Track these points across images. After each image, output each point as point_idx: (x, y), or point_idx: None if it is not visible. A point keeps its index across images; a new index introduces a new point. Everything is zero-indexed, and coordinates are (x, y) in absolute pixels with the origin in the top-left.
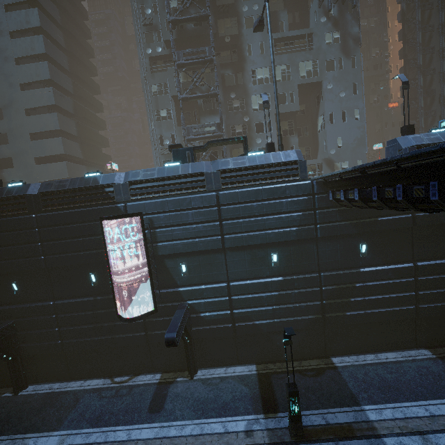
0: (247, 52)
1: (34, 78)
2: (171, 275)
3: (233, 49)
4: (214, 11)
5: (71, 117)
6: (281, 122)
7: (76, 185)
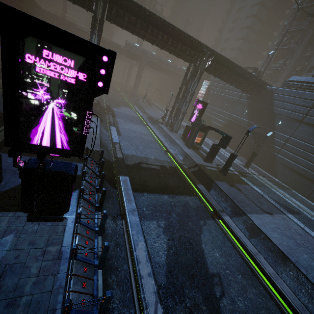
0: None
1: (240, 36)
2: (207, 100)
3: None
4: None
5: (245, 53)
6: None
7: None
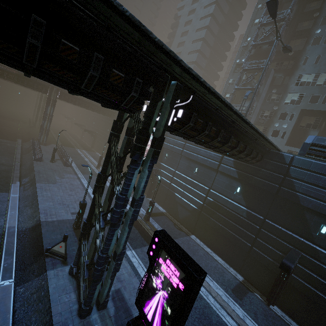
0: (303, 62)
1: None
2: (162, 157)
3: (295, 59)
4: (291, 35)
5: None
6: (309, 117)
7: None
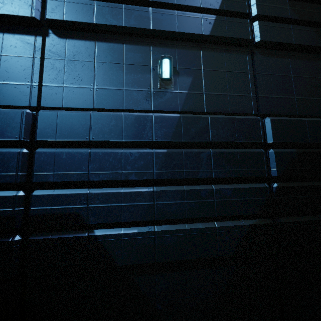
0: None
1: None
2: None
3: None
4: None
5: None
6: None
7: None
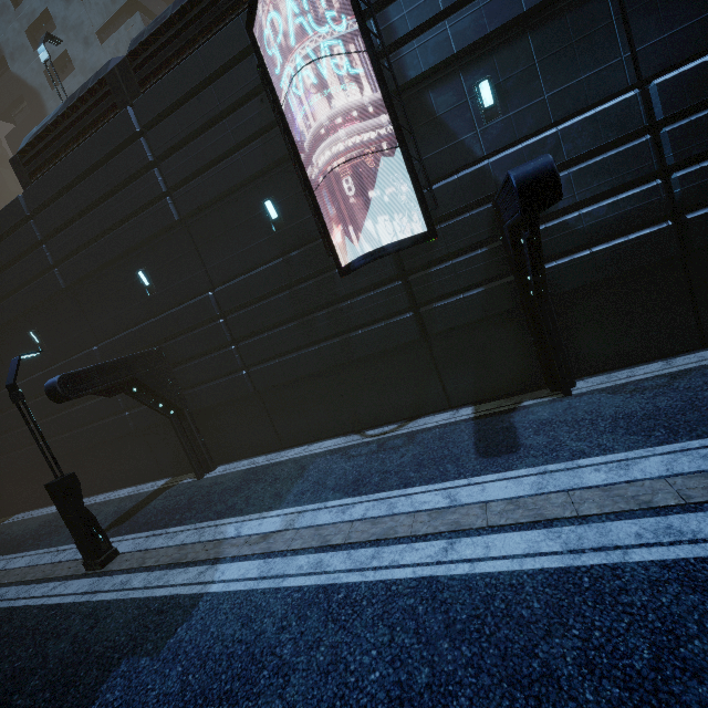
0: None
1: (111, 11)
2: (452, 136)
3: None
4: None
5: None
6: None
7: (183, 0)
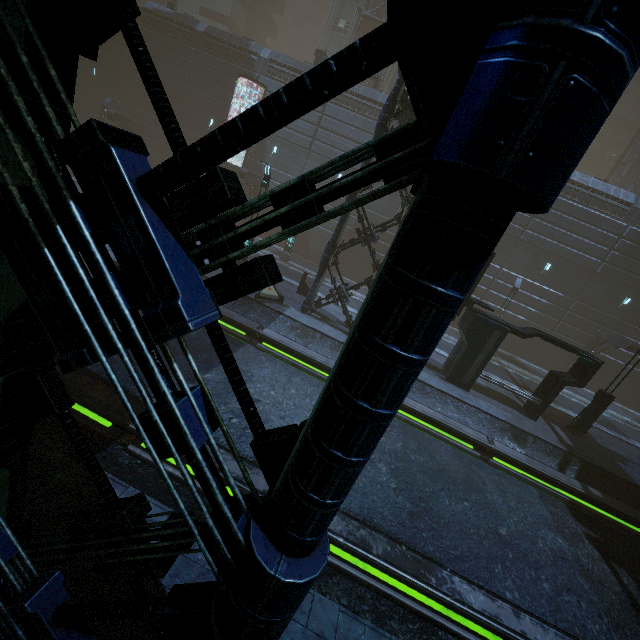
0: None
1: None
2: (264, 152)
3: None
4: None
5: None
6: None
7: (232, 40)
